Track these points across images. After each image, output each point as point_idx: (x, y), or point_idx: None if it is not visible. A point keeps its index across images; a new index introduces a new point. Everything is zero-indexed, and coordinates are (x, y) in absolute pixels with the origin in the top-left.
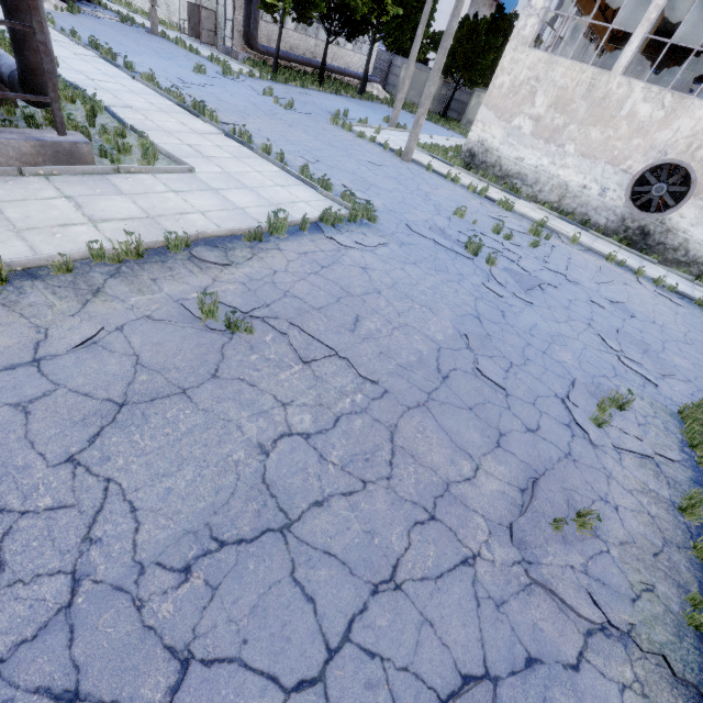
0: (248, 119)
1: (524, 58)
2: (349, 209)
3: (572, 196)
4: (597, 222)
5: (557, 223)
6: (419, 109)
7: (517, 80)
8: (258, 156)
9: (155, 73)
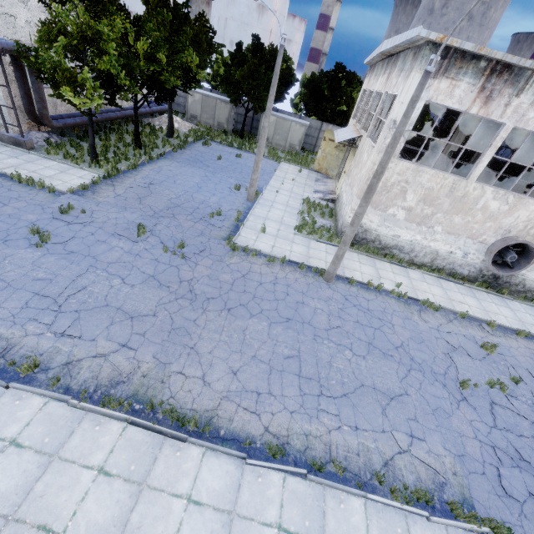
0: (199, 347)
1: (393, 166)
2: (475, 530)
3: (442, 258)
4: (461, 273)
5: (450, 292)
6: (343, 246)
7: (389, 182)
8: (318, 486)
9: (3, 311)
